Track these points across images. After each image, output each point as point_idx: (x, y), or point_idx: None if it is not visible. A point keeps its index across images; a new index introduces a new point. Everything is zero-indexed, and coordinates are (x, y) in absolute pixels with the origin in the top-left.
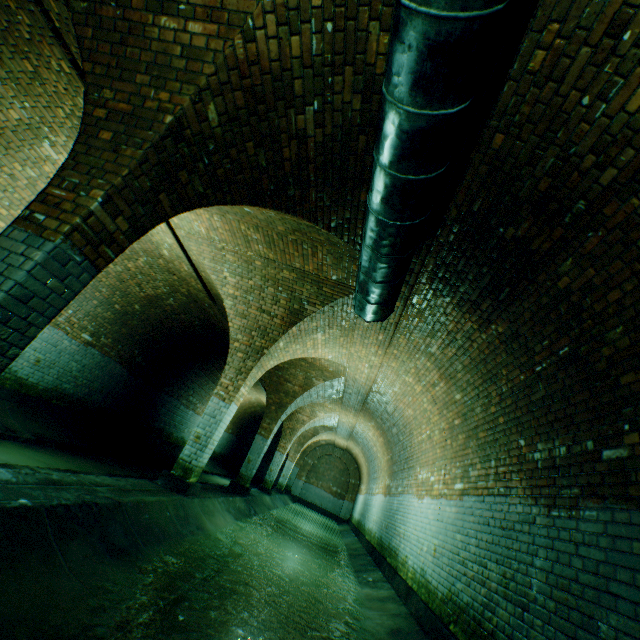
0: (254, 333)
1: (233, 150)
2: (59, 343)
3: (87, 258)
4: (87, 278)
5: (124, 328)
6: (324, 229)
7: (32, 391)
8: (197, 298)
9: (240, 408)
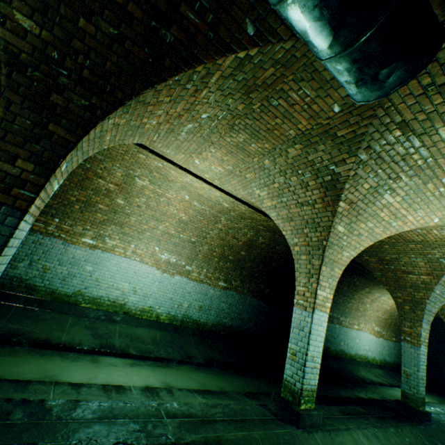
0: (305, 230)
1: (76, 43)
2: (207, 292)
3: (4, 204)
4: (14, 221)
5: (243, 271)
6: (248, 49)
7: (205, 327)
8: (271, 228)
9: (390, 315)
